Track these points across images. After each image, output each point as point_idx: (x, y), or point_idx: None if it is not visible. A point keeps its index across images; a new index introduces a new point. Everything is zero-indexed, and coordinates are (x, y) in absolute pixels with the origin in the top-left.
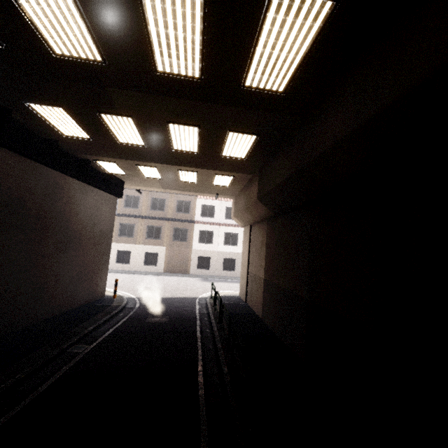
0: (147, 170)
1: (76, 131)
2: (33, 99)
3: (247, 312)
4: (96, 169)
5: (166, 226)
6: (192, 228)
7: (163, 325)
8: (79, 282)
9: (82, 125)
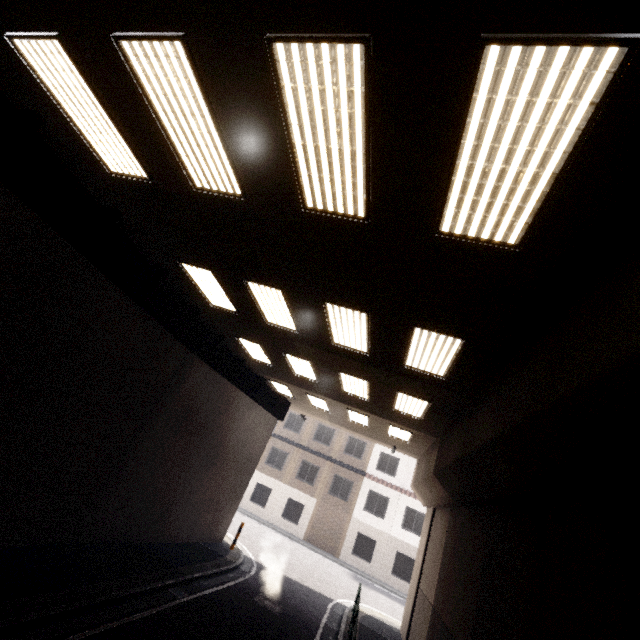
0: (315, 400)
1: (263, 359)
2: (242, 336)
3: None
4: (269, 386)
5: (326, 468)
6: (360, 483)
7: (272, 615)
8: (206, 510)
9: (269, 356)
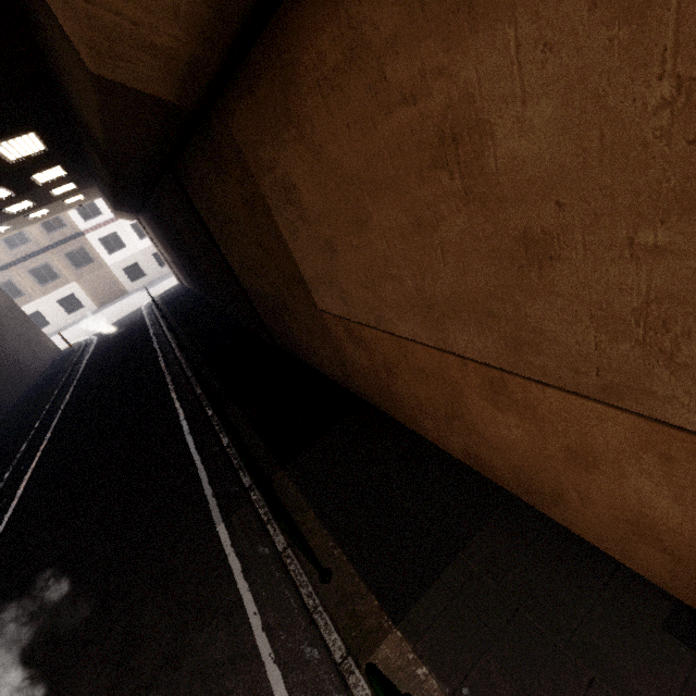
0: None
1: None
2: None
3: (182, 292)
4: None
5: (53, 258)
6: (87, 242)
7: (123, 333)
8: (32, 349)
9: None
